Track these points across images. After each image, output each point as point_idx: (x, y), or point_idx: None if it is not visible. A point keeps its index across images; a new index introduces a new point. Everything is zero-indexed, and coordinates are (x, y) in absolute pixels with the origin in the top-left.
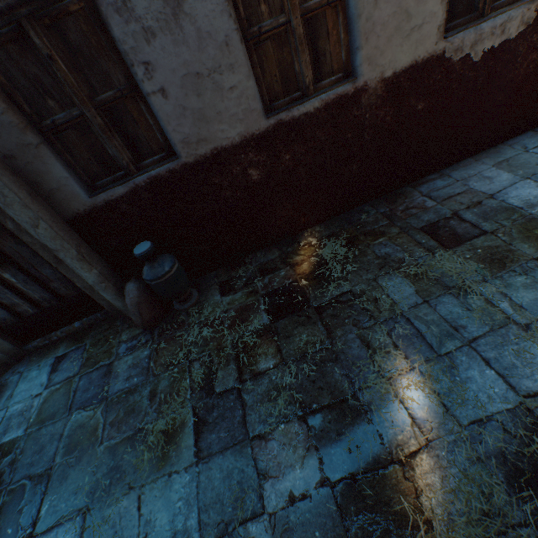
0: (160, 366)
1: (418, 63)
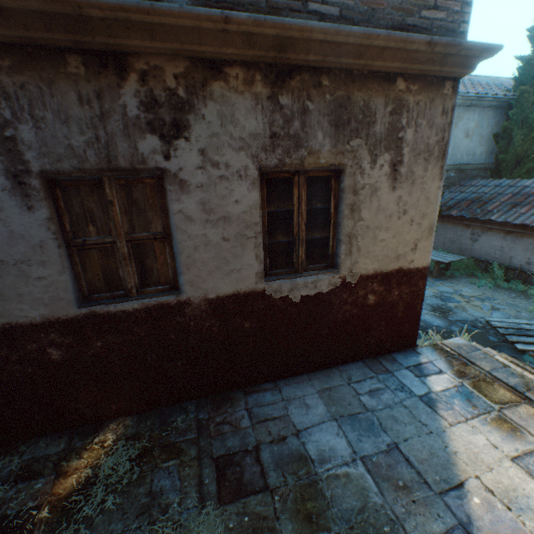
0: None
1: (241, 293)
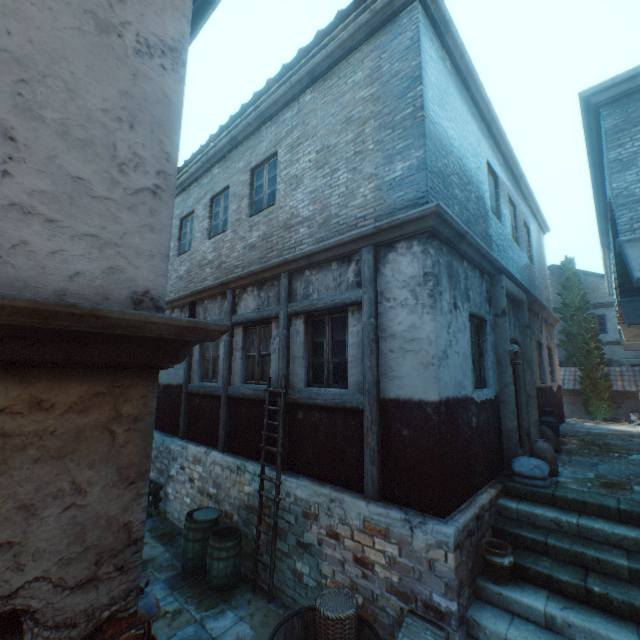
0: (593, 456)
1: (549, 386)
